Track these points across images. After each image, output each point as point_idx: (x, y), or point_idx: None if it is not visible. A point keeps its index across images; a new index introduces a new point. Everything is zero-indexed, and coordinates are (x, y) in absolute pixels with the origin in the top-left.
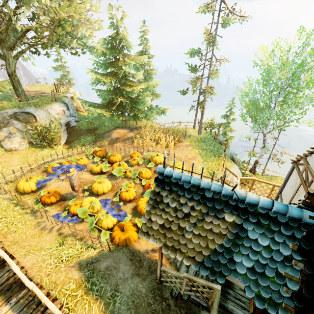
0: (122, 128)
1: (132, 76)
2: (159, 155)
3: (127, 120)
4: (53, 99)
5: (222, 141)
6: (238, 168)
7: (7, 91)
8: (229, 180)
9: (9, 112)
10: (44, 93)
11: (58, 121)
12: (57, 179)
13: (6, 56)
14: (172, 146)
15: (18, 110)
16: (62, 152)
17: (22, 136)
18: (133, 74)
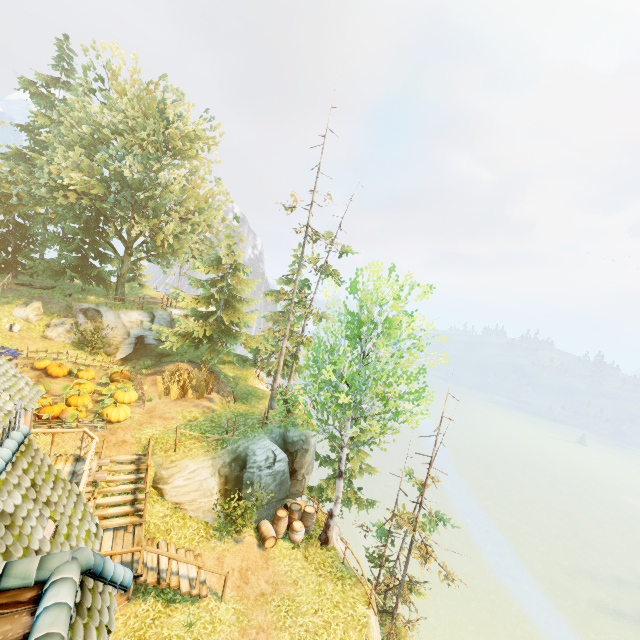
0: (191, 364)
1: (237, 302)
2: (128, 391)
3: (228, 362)
4: (138, 306)
5: (299, 437)
6: (204, 466)
7: (127, 292)
8: (165, 475)
9: (84, 305)
10: (156, 302)
11: (127, 330)
12: (30, 374)
13: (119, 260)
14: (174, 396)
15: (94, 306)
16: (77, 356)
17: (70, 329)
18: (242, 300)
